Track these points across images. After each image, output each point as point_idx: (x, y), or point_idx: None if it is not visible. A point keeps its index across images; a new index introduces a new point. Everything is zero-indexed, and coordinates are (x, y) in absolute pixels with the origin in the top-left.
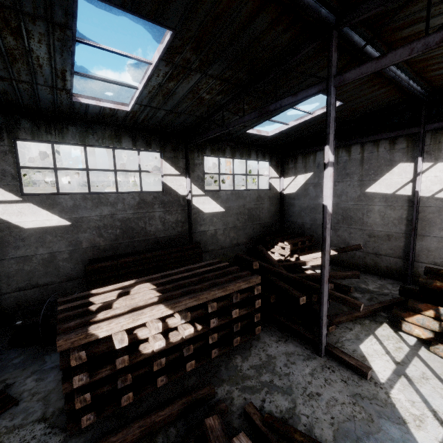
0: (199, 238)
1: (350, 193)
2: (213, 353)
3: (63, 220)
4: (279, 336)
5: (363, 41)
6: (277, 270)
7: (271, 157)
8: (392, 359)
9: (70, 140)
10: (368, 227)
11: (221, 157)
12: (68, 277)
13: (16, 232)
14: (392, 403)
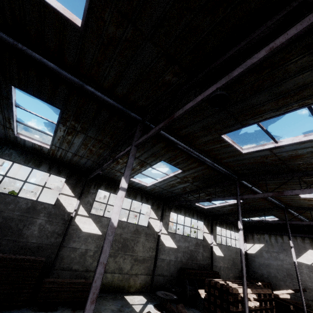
0: (214, 269)
1: (288, 260)
2: None
3: (175, 245)
4: None
5: (290, 210)
6: None
7: None
8: None
9: (182, 213)
10: (303, 282)
11: (222, 227)
12: (171, 274)
13: (163, 247)
14: None
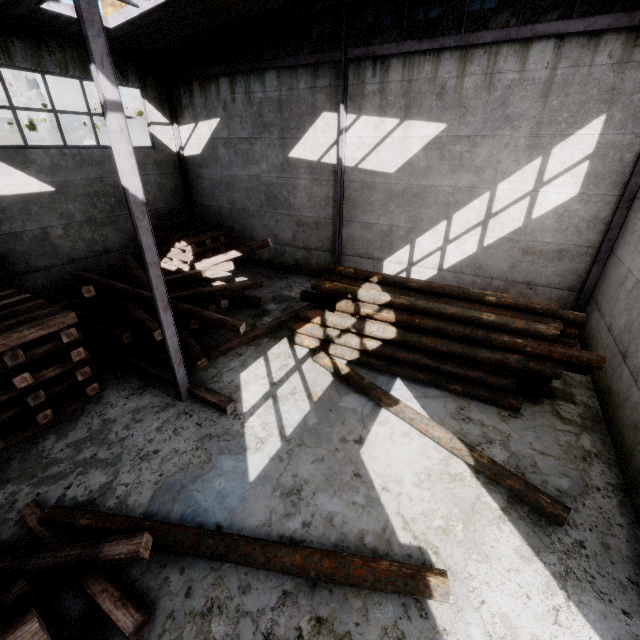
0: (3, 248)
1: (272, 158)
2: None
3: None
4: (136, 387)
5: None
6: (138, 293)
7: (143, 79)
8: (270, 381)
9: None
10: (296, 211)
11: (5, 66)
12: None
13: None
14: (242, 434)
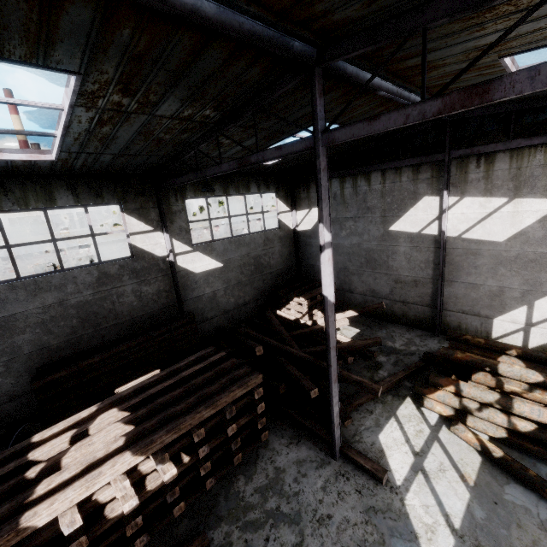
0: (192, 306)
1: (373, 231)
2: (208, 484)
3: None
4: (291, 436)
5: (361, 70)
6: (287, 350)
7: (278, 186)
8: (411, 449)
9: None
10: (394, 271)
11: (210, 197)
12: (9, 396)
13: None
14: (406, 514)
